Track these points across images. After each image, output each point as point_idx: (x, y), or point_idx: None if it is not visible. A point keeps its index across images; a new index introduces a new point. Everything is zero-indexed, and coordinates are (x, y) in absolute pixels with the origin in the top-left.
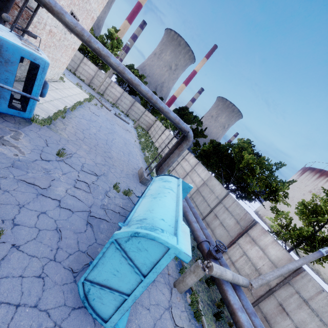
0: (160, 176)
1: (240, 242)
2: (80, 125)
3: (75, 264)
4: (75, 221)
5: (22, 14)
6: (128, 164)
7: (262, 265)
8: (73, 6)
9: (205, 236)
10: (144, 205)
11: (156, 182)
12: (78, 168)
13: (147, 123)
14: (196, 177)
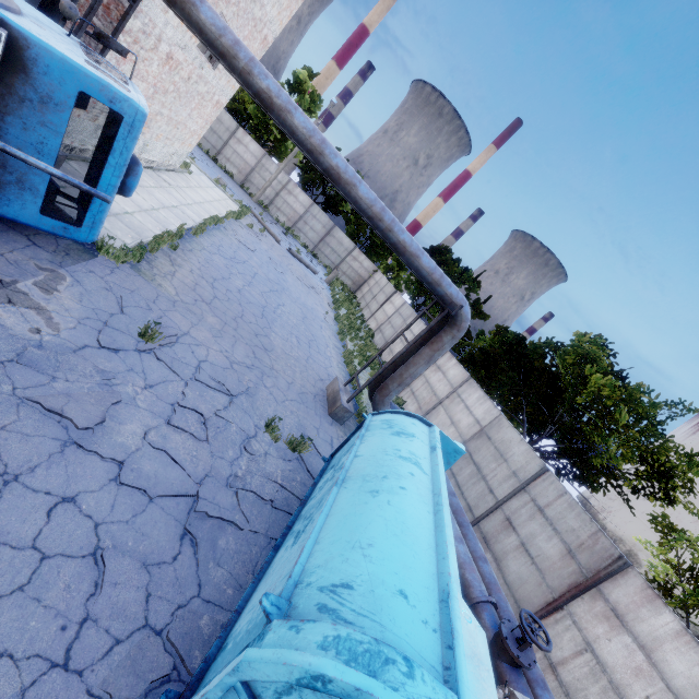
0: (383, 413)
1: (575, 611)
2: (210, 268)
3: (125, 680)
4: (151, 525)
5: (110, 10)
6: (307, 367)
7: (644, 698)
8: (225, 5)
9: (484, 580)
10: (343, 519)
11: (374, 434)
12: (186, 374)
13: (355, 275)
14: (460, 412)
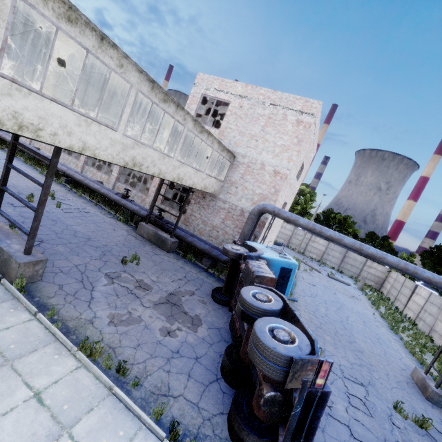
0: None
1: None
2: (308, 305)
3: None
4: None
5: (260, 225)
6: (388, 360)
7: None
8: (286, 198)
9: None
10: None
11: None
12: (338, 374)
13: (374, 277)
14: None
